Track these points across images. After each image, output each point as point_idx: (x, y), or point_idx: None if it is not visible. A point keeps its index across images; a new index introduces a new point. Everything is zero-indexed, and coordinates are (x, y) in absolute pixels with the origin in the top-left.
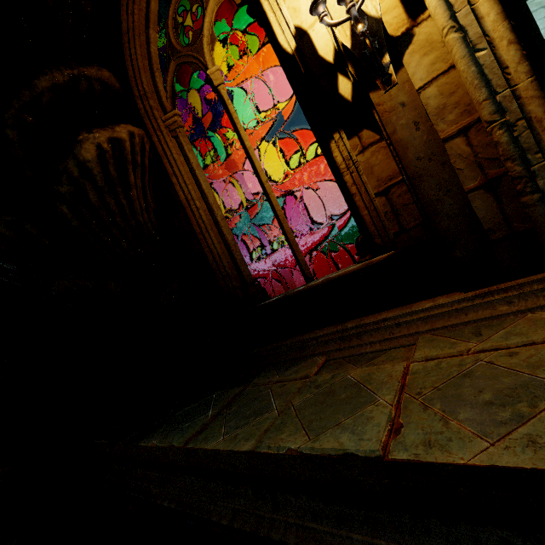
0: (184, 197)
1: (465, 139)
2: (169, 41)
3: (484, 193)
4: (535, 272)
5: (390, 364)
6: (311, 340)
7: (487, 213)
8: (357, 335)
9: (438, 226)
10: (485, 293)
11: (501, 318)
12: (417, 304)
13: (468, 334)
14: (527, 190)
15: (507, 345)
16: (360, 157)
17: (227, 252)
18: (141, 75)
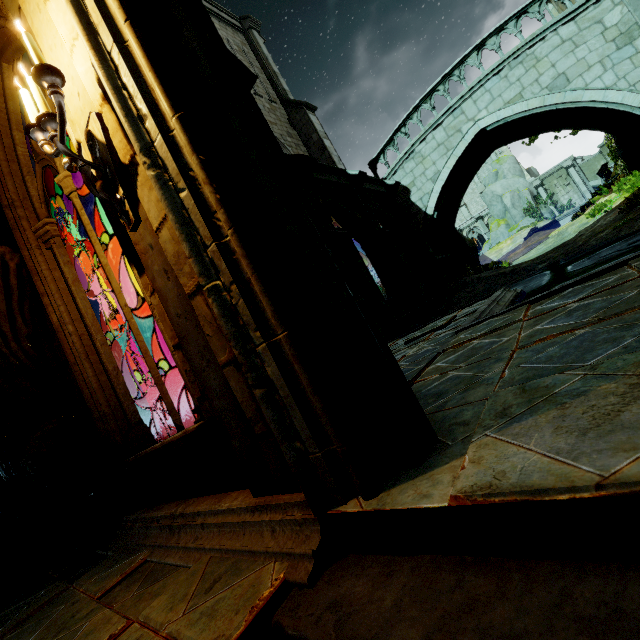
0: (57, 319)
1: (204, 298)
2: (31, 142)
3: (236, 371)
4: (299, 488)
5: (118, 618)
6: (154, 520)
7: (243, 397)
8: (178, 528)
9: (213, 403)
10: (262, 506)
11: (256, 556)
12: (228, 497)
13: (211, 580)
14: (249, 382)
15: (183, 638)
16: (153, 299)
17: (110, 384)
18: (7, 182)
